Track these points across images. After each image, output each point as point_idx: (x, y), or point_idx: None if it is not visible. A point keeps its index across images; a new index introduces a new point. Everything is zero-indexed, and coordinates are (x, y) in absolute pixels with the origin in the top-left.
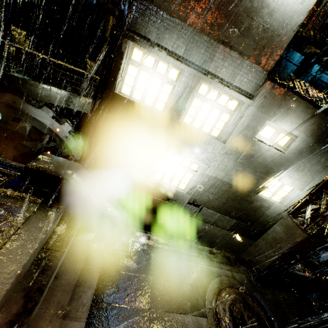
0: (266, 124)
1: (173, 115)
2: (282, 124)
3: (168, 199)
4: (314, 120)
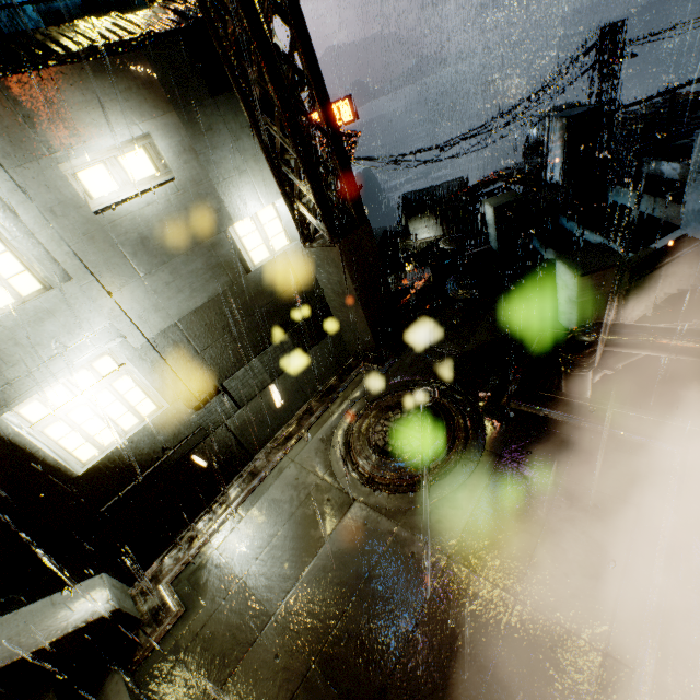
0: (71, 172)
1: None
2: (89, 144)
3: (163, 447)
4: (121, 82)
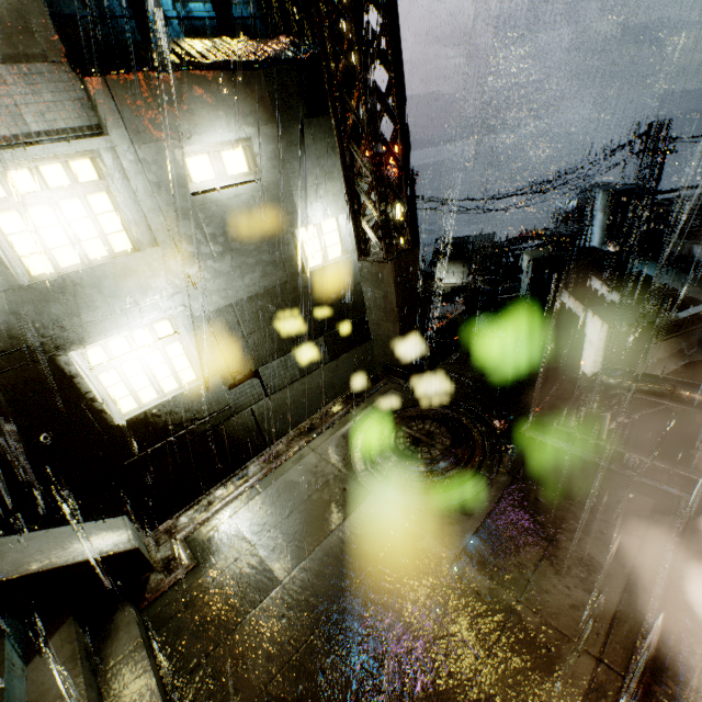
0: (182, 157)
1: None
2: (202, 137)
3: (193, 417)
4: (240, 92)
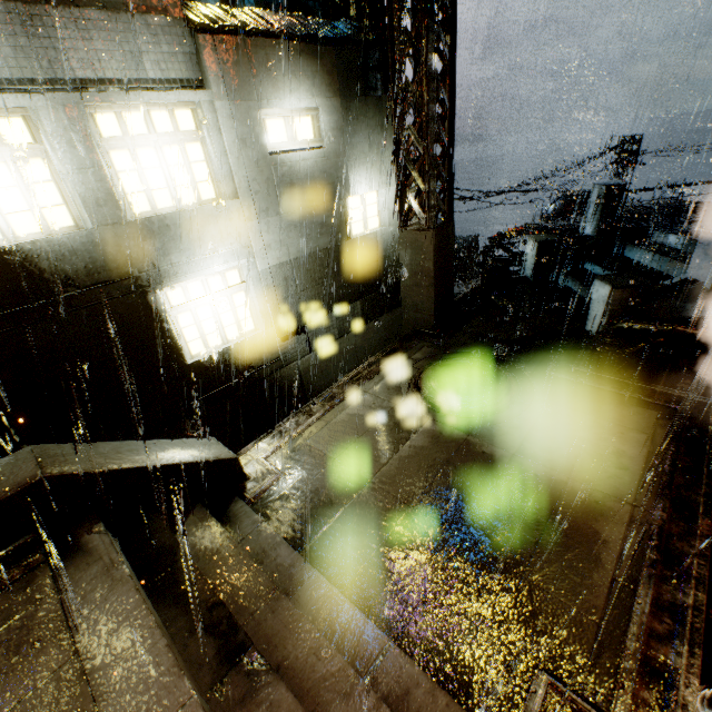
0: (263, 118)
1: (105, 214)
2: (282, 102)
3: (250, 365)
4: (315, 65)
